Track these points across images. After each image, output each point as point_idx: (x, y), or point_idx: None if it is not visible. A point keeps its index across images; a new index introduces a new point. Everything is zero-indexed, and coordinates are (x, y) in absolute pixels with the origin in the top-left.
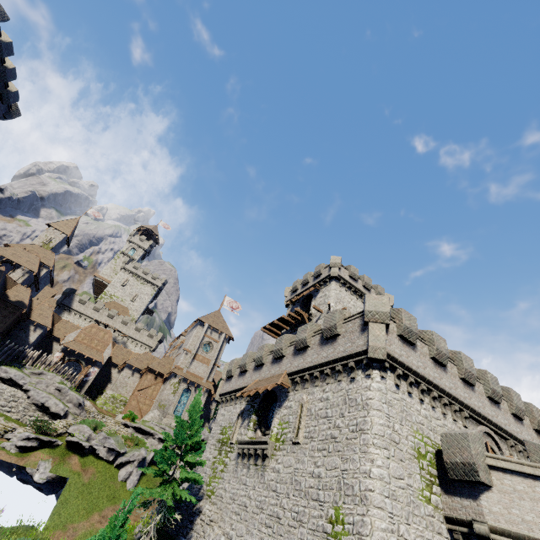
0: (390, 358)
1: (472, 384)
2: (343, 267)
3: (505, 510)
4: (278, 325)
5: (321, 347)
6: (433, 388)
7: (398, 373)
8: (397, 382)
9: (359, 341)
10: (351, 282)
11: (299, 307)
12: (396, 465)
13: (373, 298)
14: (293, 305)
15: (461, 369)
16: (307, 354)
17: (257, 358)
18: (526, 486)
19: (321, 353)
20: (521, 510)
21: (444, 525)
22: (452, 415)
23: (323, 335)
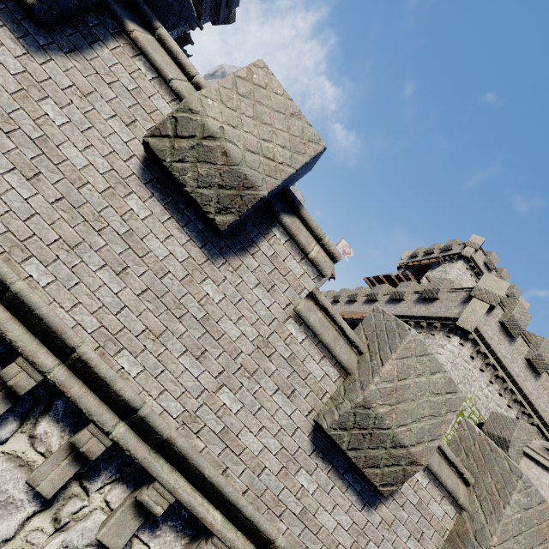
0: (477, 334)
1: None
2: (481, 251)
3: None
4: (381, 280)
5: (415, 304)
6: (510, 381)
7: (479, 349)
8: (473, 356)
9: (455, 309)
10: (482, 269)
11: (410, 273)
12: None
13: (491, 279)
14: (405, 270)
15: None
16: (399, 305)
17: (352, 294)
18: None
19: (412, 308)
20: None
21: None
22: (517, 413)
23: (422, 295)
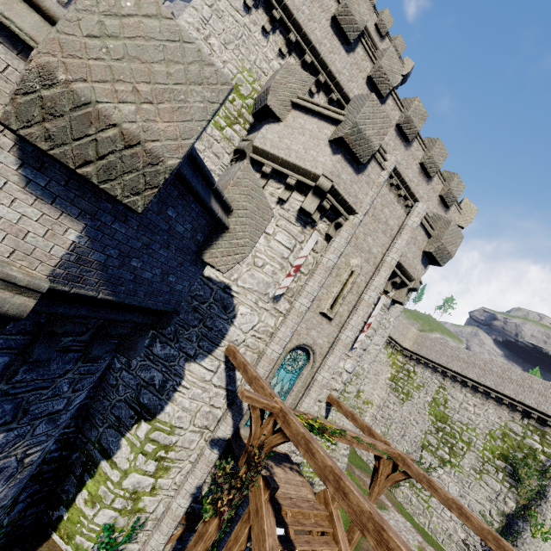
0: None
1: (381, 93)
2: None
3: (279, 139)
4: None
5: None
6: (309, 51)
7: None
8: (247, 0)
9: None
10: None
11: None
12: None
13: None
14: None
15: (375, 67)
16: None
17: None
18: (316, 127)
19: None
20: (292, 142)
21: (229, 157)
22: (324, 103)
23: None
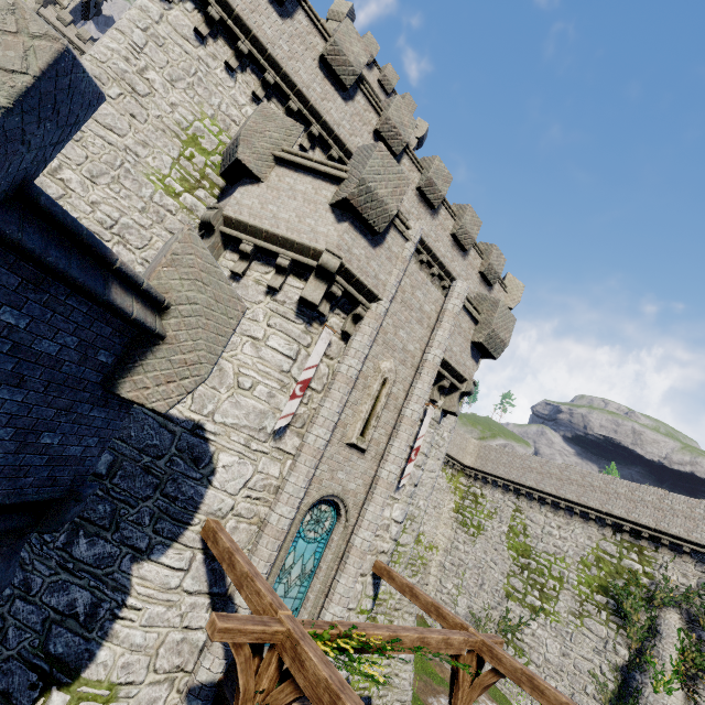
0: None
1: (393, 150)
2: None
3: (260, 205)
4: None
5: None
6: (294, 96)
7: (206, 10)
8: (200, 27)
9: None
10: None
11: None
12: (114, 112)
13: None
14: None
15: (381, 119)
16: None
17: None
18: (312, 188)
19: None
20: (280, 208)
21: None
22: None
23: None
